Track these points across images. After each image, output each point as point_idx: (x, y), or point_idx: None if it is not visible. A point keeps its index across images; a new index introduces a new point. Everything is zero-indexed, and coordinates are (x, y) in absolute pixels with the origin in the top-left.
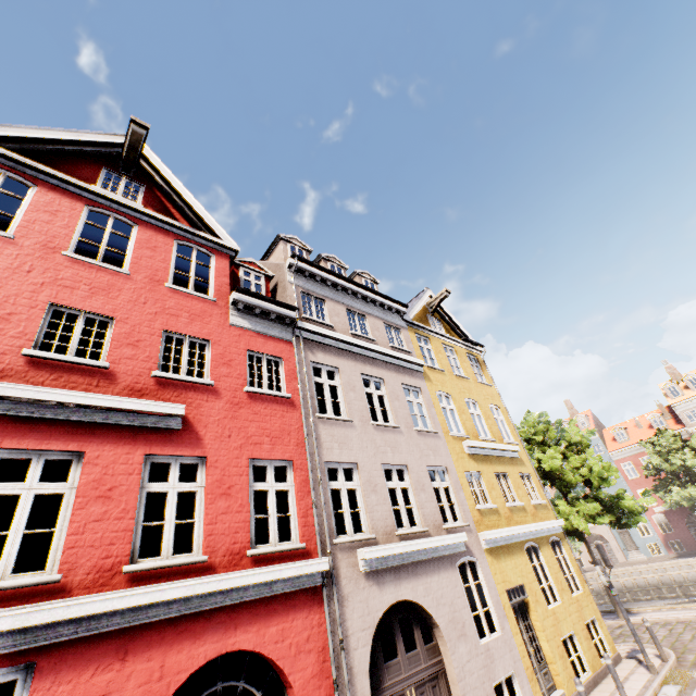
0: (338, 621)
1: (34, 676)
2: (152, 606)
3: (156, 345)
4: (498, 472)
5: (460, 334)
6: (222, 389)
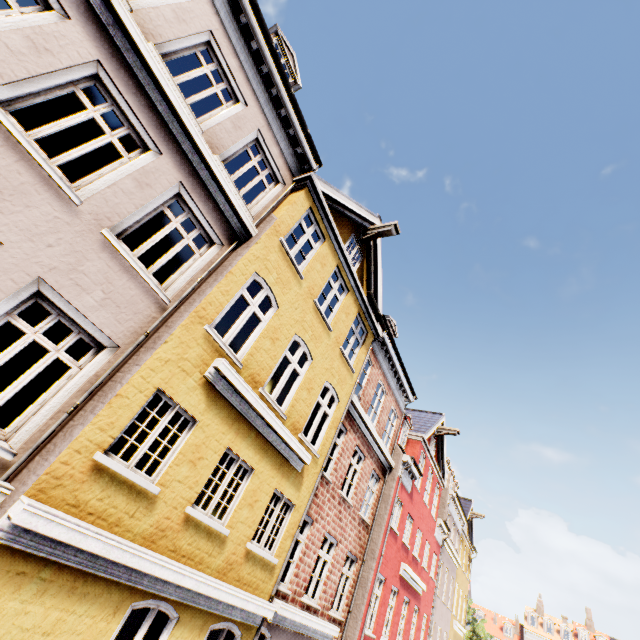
0: None
1: None
2: None
3: (424, 548)
4: None
5: (470, 536)
6: (427, 574)
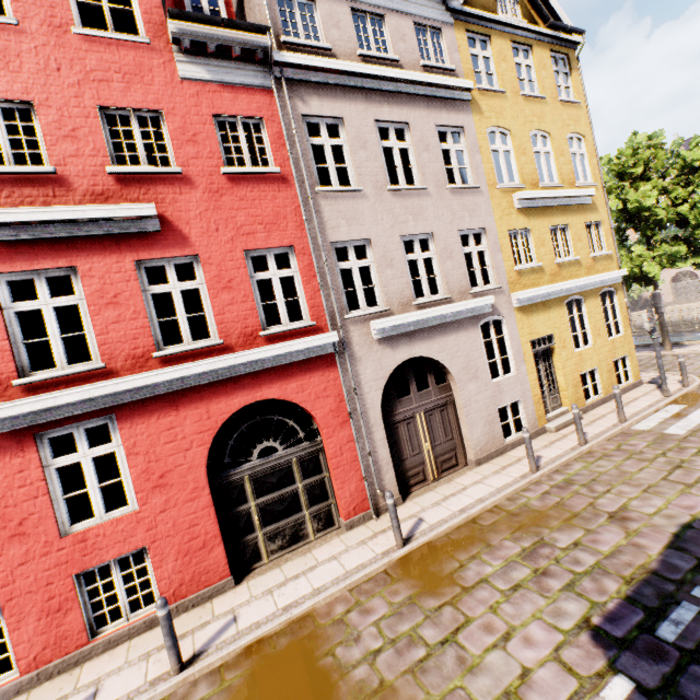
0: (351, 376)
1: (117, 422)
2: (186, 378)
3: (97, 131)
4: (556, 225)
5: (548, 16)
6: (194, 177)
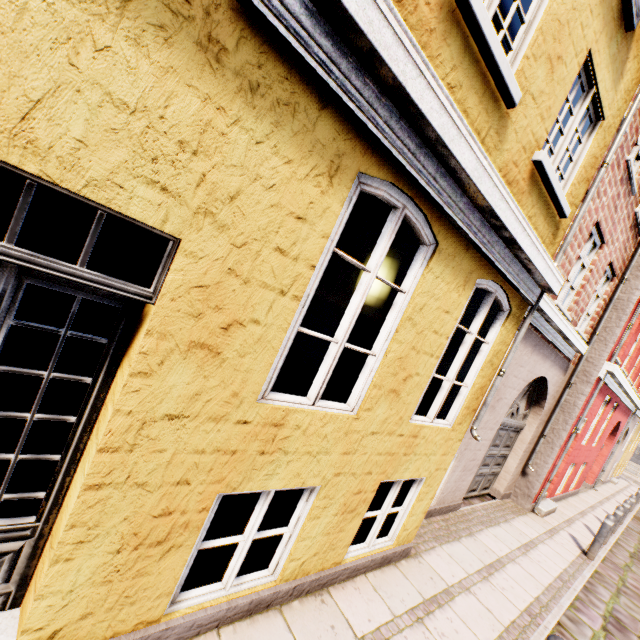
0: (628, 426)
1: (616, 408)
2: (629, 401)
3: None
4: None
5: None
6: None
